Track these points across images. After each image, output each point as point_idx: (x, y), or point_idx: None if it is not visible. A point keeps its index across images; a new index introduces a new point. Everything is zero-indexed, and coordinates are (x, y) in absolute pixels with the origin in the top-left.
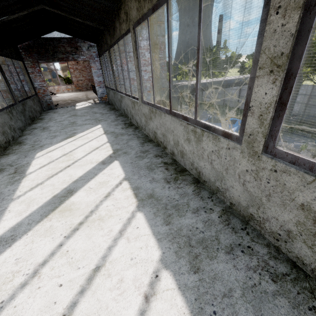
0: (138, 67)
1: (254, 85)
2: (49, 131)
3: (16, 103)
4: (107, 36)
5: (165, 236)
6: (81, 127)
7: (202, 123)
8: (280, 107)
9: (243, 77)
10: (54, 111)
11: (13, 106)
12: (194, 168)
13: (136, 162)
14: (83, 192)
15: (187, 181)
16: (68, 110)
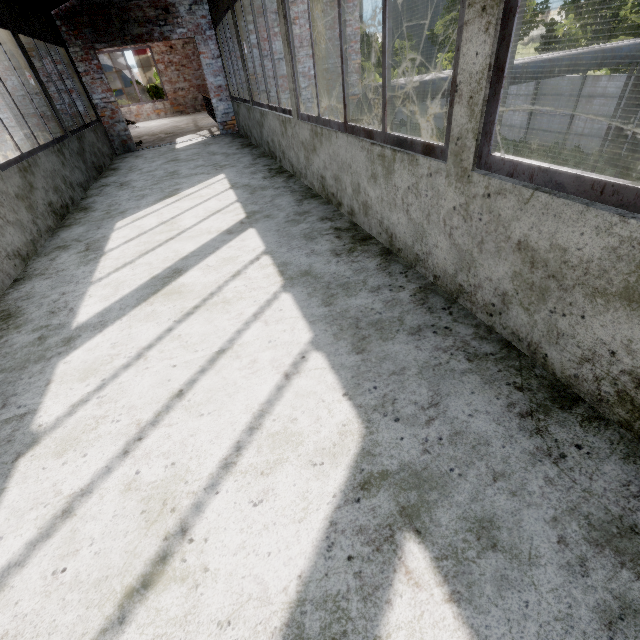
0: (287, 39)
1: (462, 40)
2: (132, 188)
3: (66, 136)
4: None
5: (322, 319)
6: (189, 179)
7: (394, 137)
8: (497, 76)
9: (537, 59)
10: (136, 154)
11: (63, 141)
12: (384, 229)
13: (286, 229)
14: (197, 272)
15: (371, 253)
16: (162, 152)
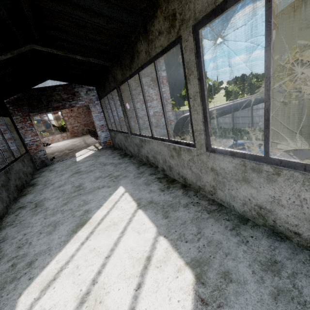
0: (199, 95)
1: None
2: (45, 210)
3: None
4: (116, 71)
5: None
6: (94, 195)
7: None
8: None
9: (252, 97)
10: (50, 168)
11: None
12: None
13: None
14: None
15: None
16: (67, 165)
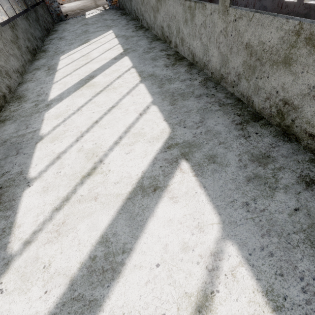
0: None
1: None
2: (65, 40)
3: (28, 9)
4: None
5: (157, 93)
6: (94, 34)
7: None
8: None
9: None
10: (65, 22)
11: (27, 12)
12: (190, 52)
13: (143, 56)
14: (101, 76)
15: (183, 65)
16: (78, 20)
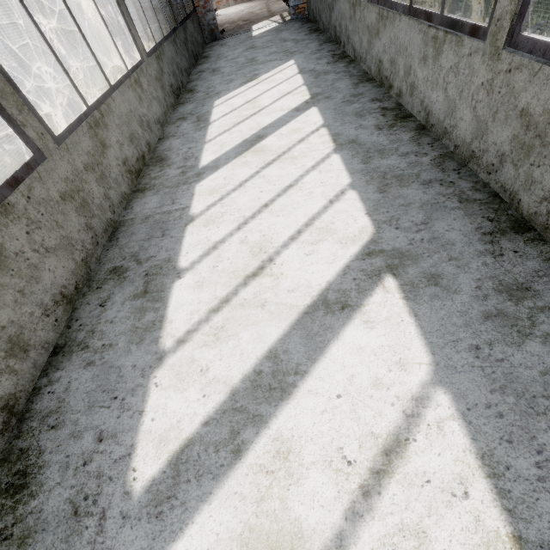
0: None
1: None
2: (222, 73)
3: (177, 27)
4: None
5: (359, 171)
6: (265, 65)
7: (449, 19)
8: None
9: None
10: (221, 43)
11: (176, 32)
12: (424, 108)
13: (341, 108)
14: (274, 138)
15: (408, 128)
16: (241, 40)
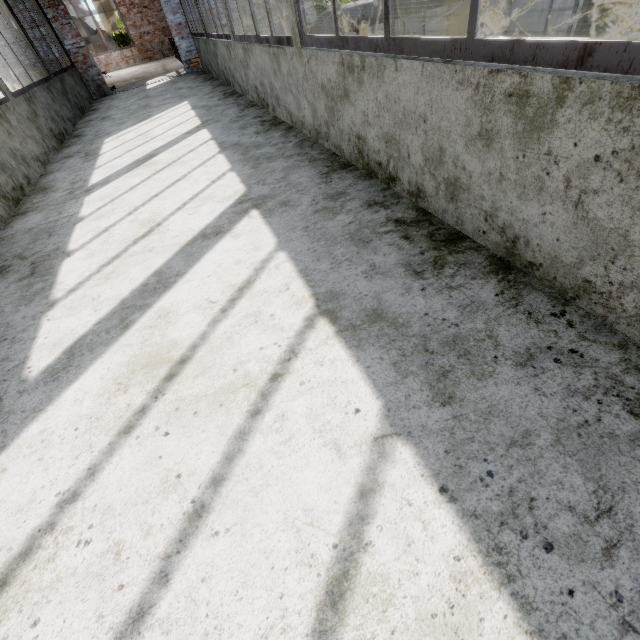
0: None
1: None
2: (112, 119)
3: (51, 77)
4: None
5: (239, 160)
6: (158, 108)
7: (276, 38)
8: None
9: None
10: (111, 97)
11: (49, 81)
12: (287, 112)
13: (228, 126)
14: (165, 154)
15: (280, 129)
16: (134, 93)
